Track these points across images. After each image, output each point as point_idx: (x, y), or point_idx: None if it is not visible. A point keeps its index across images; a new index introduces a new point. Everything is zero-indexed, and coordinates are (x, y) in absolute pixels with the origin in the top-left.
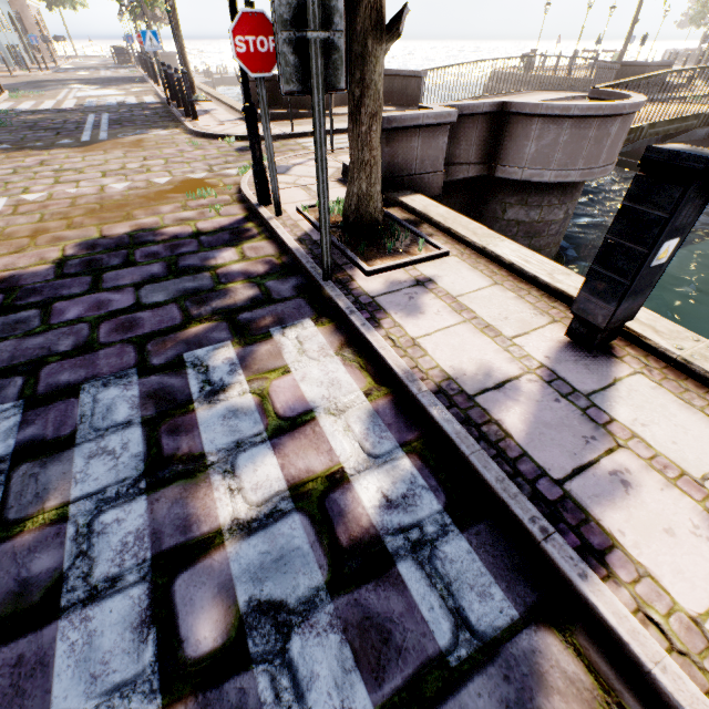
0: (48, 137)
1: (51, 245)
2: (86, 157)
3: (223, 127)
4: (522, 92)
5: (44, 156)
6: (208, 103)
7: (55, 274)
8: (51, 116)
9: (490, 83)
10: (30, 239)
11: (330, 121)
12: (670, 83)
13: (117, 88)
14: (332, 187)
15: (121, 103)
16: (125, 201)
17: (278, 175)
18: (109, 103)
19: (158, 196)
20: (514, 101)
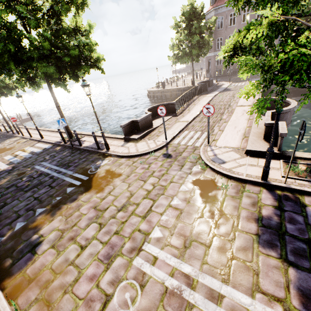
0: (52, 191)
1: (255, 256)
2: (112, 193)
3: (133, 149)
4: (195, 98)
5: (86, 204)
6: (86, 138)
7: (307, 271)
8: (13, 177)
9: (151, 94)
10: (237, 260)
11: (208, 134)
12: (215, 83)
13: (3, 144)
14: (257, 160)
15: (33, 153)
16: (204, 208)
17: (225, 163)
18: (26, 156)
19: (209, 198)
20: (274, 111)
